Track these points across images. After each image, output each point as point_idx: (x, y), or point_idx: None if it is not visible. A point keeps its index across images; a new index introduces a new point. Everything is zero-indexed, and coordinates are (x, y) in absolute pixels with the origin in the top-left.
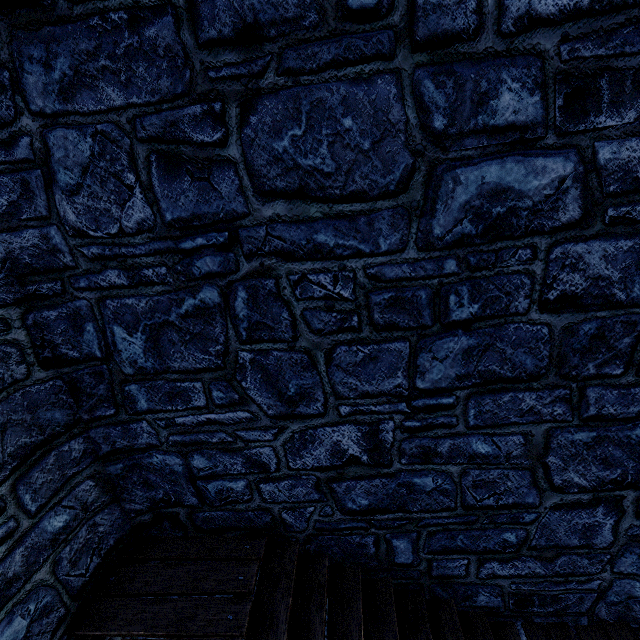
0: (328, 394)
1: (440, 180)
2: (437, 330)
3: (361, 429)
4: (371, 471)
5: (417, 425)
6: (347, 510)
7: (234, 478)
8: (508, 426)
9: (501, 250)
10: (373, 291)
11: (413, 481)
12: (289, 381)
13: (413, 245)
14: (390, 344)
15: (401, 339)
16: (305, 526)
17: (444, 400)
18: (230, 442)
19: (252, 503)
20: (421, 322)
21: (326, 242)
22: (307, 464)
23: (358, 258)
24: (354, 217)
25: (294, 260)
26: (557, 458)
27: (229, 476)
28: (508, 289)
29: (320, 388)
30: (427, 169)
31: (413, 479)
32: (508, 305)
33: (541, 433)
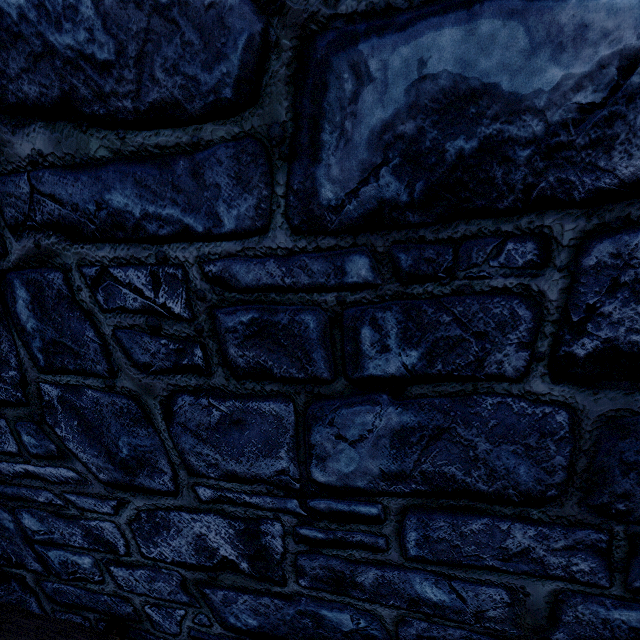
0: (177, 465)
1: (325, 72)
2: (341, 389)
3: (233, 525)
4: (256, 585)
5: (320, 536)
6: (230, 625)
7: (77, 551)
8: (480, 570)
9: (466, 240)
10: (221, 306)
11: (321, 613)
12: (118, 437)
13: (282, 221)
14: (261, 403)
15: (279, 397)
16: (177, 630)
17: (362, 508)
18: (61, 506)
19: (106, 586)
20: (311, 371)
21: (127, 208)
22: (165, 555)
23: (186, 242)
24: (166, 159)
25: (84, 240)
26: (573, 638)
27: (70, 547)
28: (482, 326)
29: (163, 455)
30: (295, 45)
31: (321, 610)
32: (481, 358)
33: (543, 594)
